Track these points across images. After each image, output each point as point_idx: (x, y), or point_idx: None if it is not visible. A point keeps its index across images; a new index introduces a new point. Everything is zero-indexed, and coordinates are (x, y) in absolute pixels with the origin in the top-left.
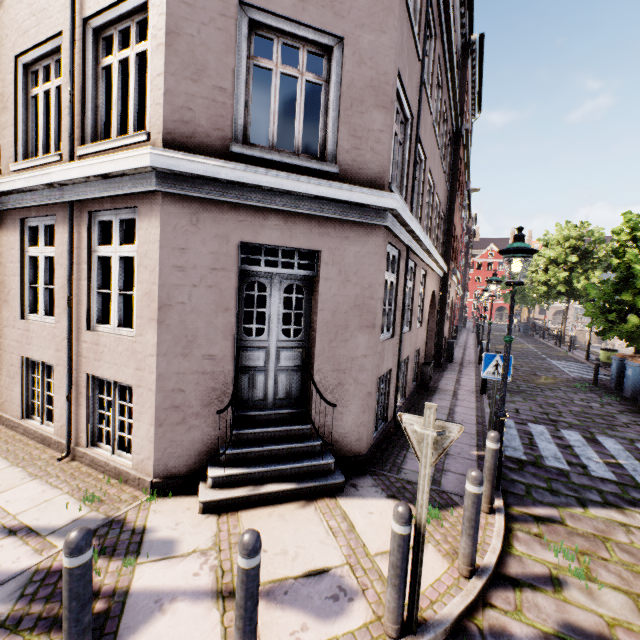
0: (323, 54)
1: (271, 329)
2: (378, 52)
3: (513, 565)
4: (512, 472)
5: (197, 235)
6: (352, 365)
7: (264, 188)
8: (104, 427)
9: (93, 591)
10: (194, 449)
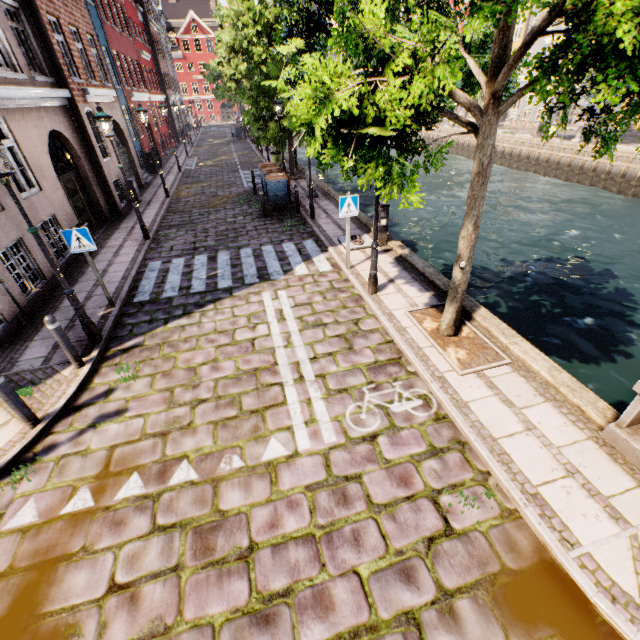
0: None
1: None
2: None
3: (85, 396)
4: (129, 317)
5: None
6: None
7: None
8: None
9: None
10: None
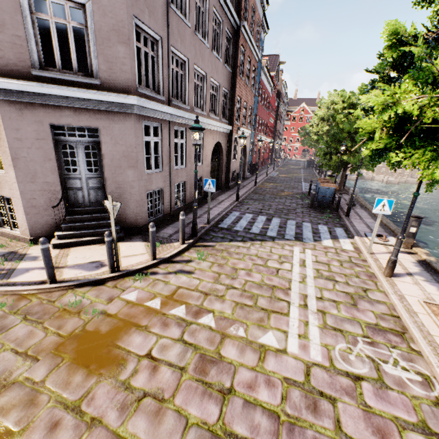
0: (81, 8)
1: (81, 169)
2: (115, 7)
3: (178, 258)
4: (213, 232)
5: (24, 121)
6: (127, 185)
7: (56, 95)
8: (4, 218)
9: (2, 269)
10: (48, 225)
